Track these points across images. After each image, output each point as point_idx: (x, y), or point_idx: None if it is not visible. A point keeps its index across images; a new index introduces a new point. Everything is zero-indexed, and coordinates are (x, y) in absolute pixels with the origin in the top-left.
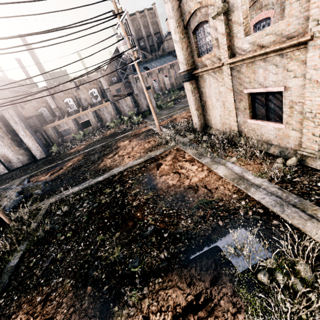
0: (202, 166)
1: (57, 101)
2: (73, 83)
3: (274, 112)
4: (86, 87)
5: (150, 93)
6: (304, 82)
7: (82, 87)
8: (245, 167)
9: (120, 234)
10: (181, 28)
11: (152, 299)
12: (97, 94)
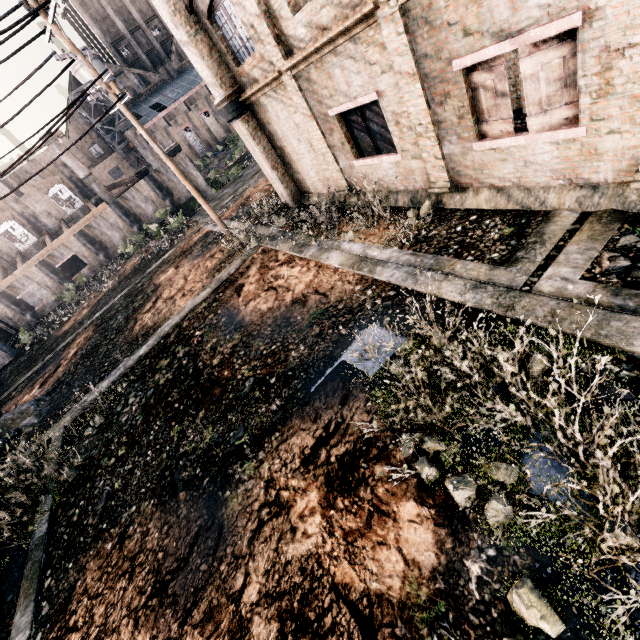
0: (308, 263)
1: None
2: (3, 185)
3: (381, 137)
4: (38, 185)
5: (185, 159)
6: (397, 79)
7: (27, 189)
8: (368, 240)
9: (205, 411)
10: (183, 15)
11: (273, 459)
12: (69, 194)
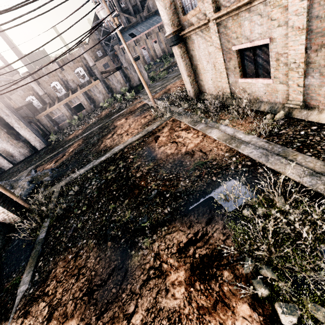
0: (197, 133)
1: (43, 87)
2: (56, 64)
3: (262, 67)
4: (71, 66)
5: (140, 64)
6: (288, 31)
7: (66, 67)
8: (237, 127)
9: (128, 201)
10: None
11: (161, 242)
12: (83, 73)
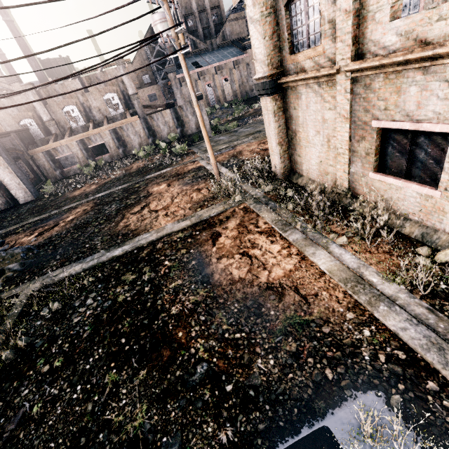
0: (289, 247)
1: (51, 109)
2: (78, 81)
3: (423, 166)
4: (100, 89)
5: (202, 106)
6: None
7: (93, 89)
8: (363, 256)
9: (147, 374)
10: None
11: None
12: (117, 101)
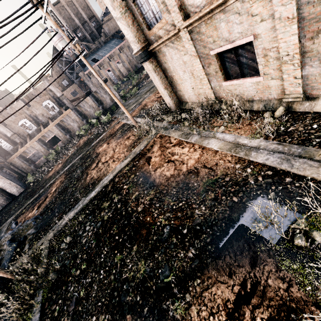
0: (193, 146)
1: (11, 127)
2: (21, 101)
3: (248, 66)
4: (37, 101)
5: (109, 85)
6: (274, 24)
7: (33, 103)
8: (236, 132)
9: (137, 246)
10: (118, 1)
11: (199, 304)
12: (52, 105)
